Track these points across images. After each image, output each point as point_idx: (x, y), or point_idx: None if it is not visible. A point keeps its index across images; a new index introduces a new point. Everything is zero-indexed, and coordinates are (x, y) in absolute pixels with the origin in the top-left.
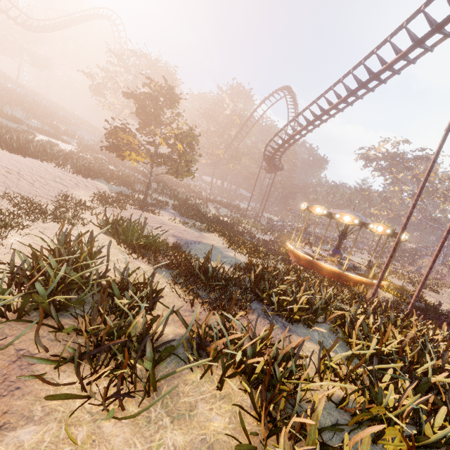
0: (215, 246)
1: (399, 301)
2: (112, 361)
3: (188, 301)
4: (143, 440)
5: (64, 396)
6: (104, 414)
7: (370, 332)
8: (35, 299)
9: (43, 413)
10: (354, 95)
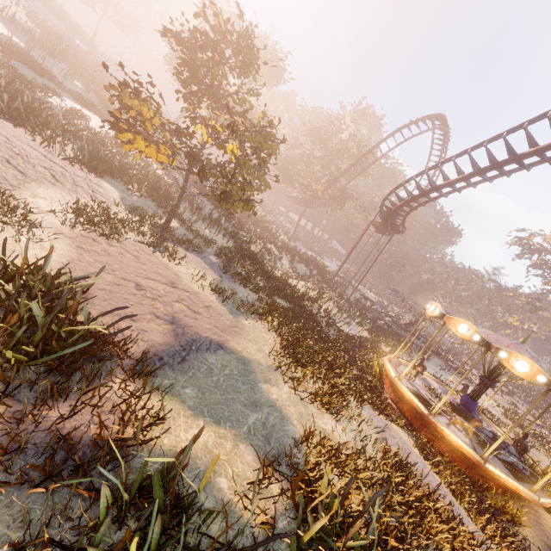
0: (249, 361)
1: None
2: None
3: None
4: None
5: None
6: None
7: None
8: None
9: None
10: None
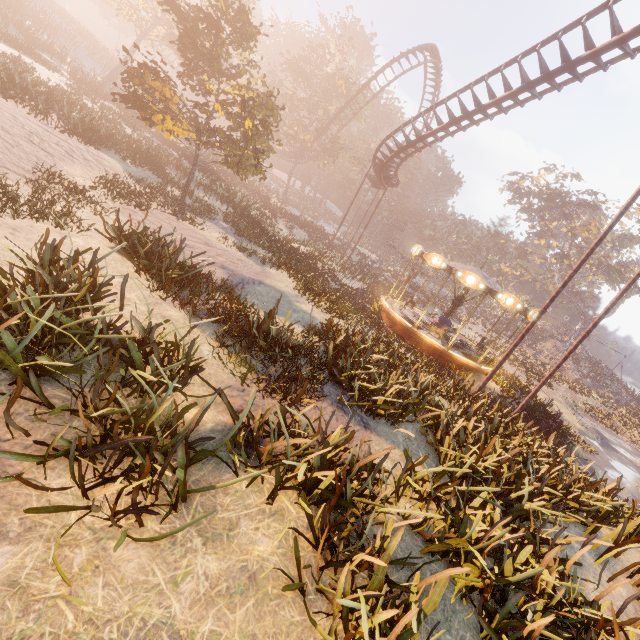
0: (282, 291)
1: (506, 395)
2: (125, 457)
3: (237, 374)
4: (164, 567)
5: (54, 509)
6: (112, 531)
7: (467, 443)
8: (4, 358)
9: (22, 528)
10: (530, 91)
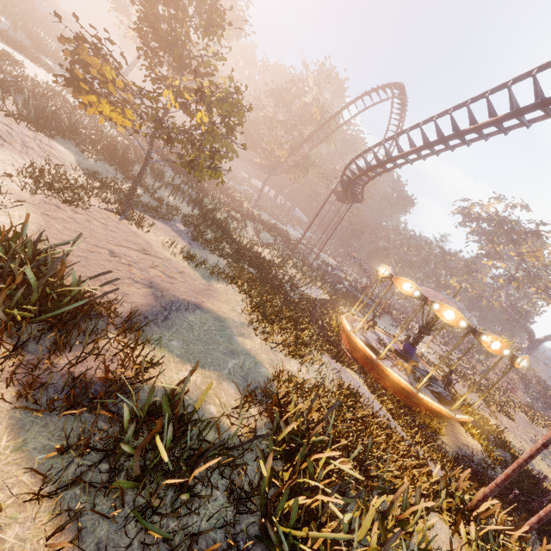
0: (224, 319)
1: (487, 457)
2: None
3: None
4: None
5: None
6: None
7: None
8: None
9: None
10: (518, 117)
